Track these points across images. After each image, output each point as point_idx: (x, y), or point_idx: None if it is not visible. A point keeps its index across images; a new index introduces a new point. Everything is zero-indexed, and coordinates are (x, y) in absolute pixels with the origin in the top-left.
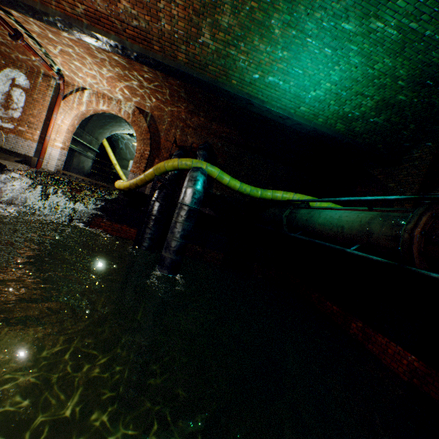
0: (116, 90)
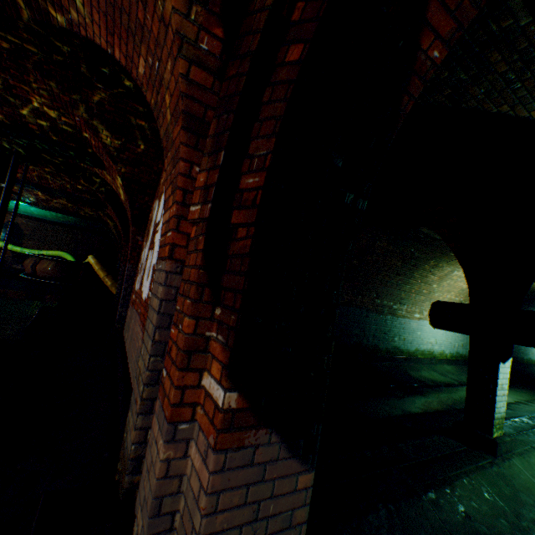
0: None
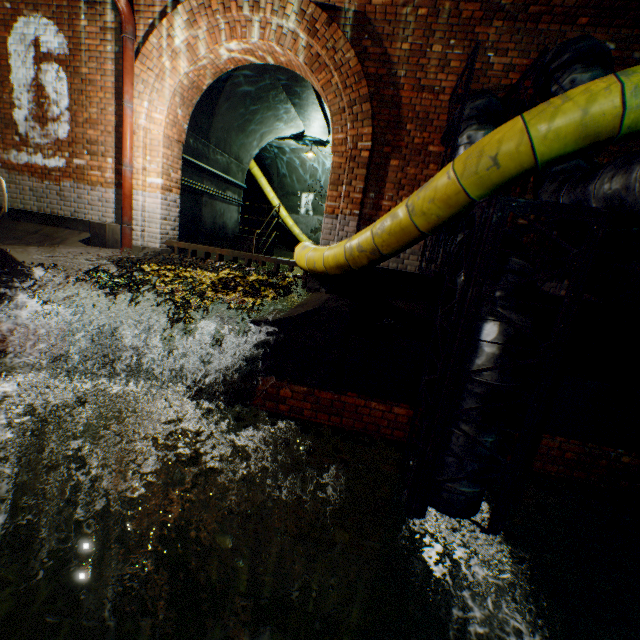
0: None
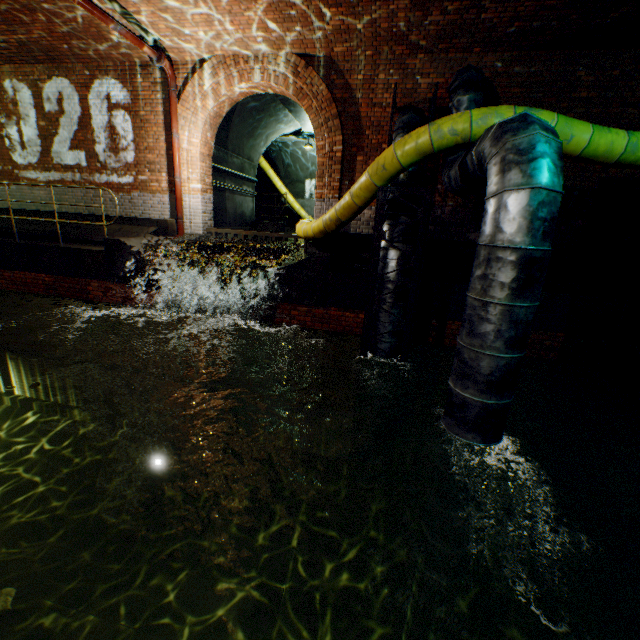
0: (252, 31)
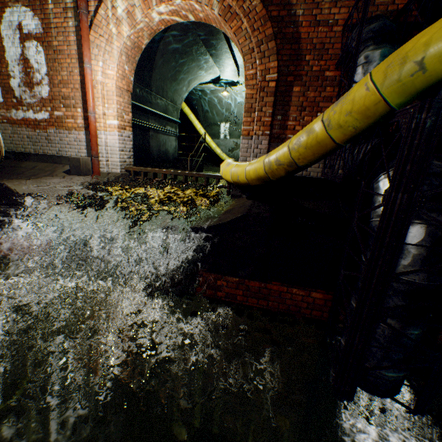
0: None
